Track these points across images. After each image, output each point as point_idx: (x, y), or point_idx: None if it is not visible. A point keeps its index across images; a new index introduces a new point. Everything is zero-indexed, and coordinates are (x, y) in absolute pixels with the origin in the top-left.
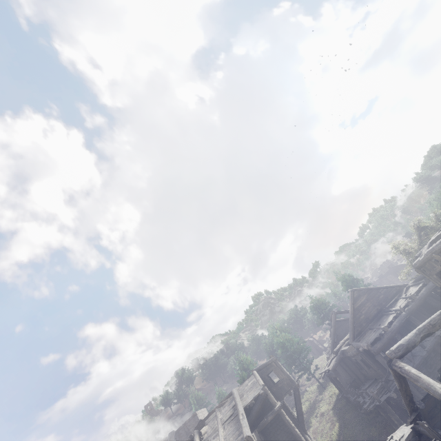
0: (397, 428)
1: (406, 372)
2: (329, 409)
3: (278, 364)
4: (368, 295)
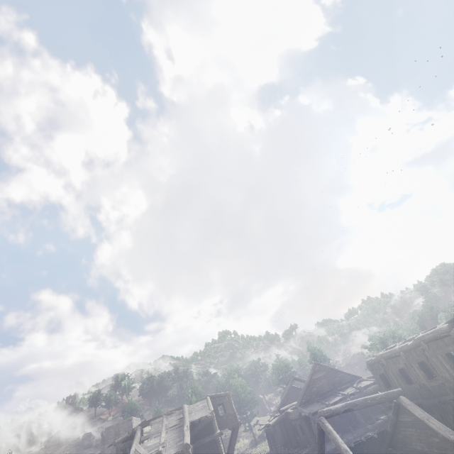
0: None
1: (326, 427)
2: None
3: (230, 399)
4: (327, 373)
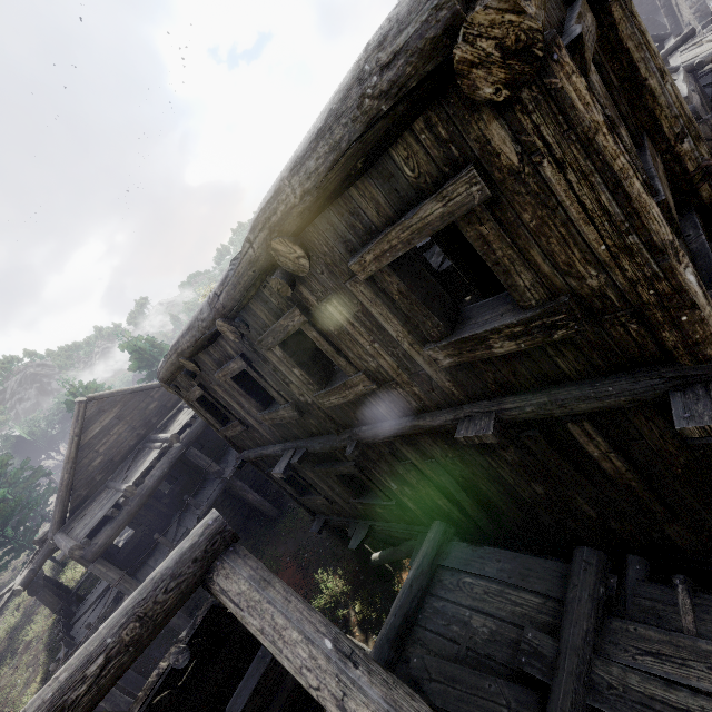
0: (124, 682)
1: None
2: (46, 628)
3: None
4: (125, 406)
